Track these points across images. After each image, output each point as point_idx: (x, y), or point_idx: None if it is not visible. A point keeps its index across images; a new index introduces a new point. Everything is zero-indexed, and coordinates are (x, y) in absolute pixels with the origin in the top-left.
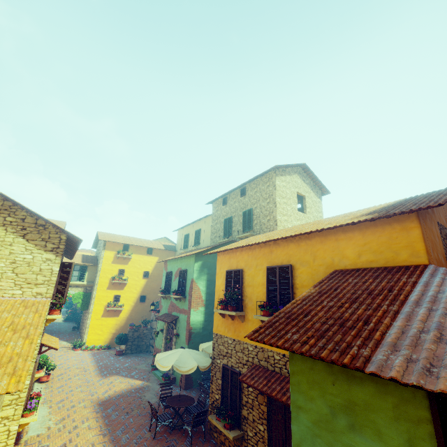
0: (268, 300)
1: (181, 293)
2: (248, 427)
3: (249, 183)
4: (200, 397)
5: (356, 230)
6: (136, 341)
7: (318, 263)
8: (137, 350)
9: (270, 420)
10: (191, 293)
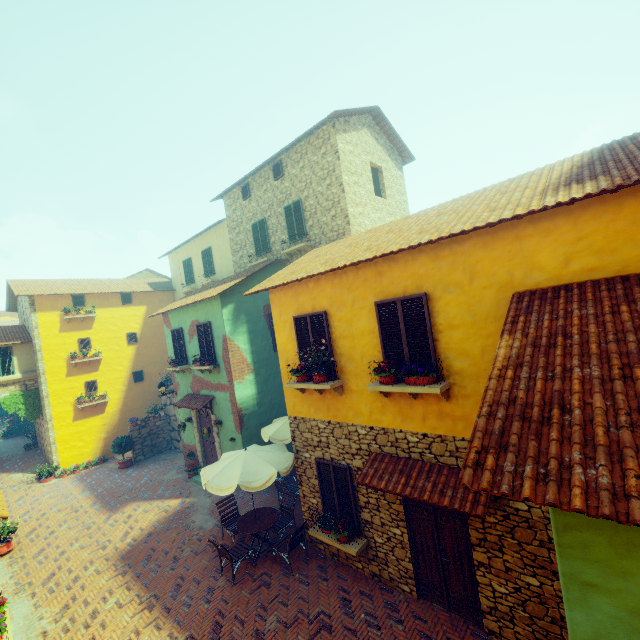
0: (386, 357)
1: (210, 361)
2: (375, 532)
3: (287, 152)
4: (283, 502)
5: (560, 215)
6: (148, 441)
7: (480, 285)
8: (154, 451)
9: (410, 520)
10: (228, 358)
